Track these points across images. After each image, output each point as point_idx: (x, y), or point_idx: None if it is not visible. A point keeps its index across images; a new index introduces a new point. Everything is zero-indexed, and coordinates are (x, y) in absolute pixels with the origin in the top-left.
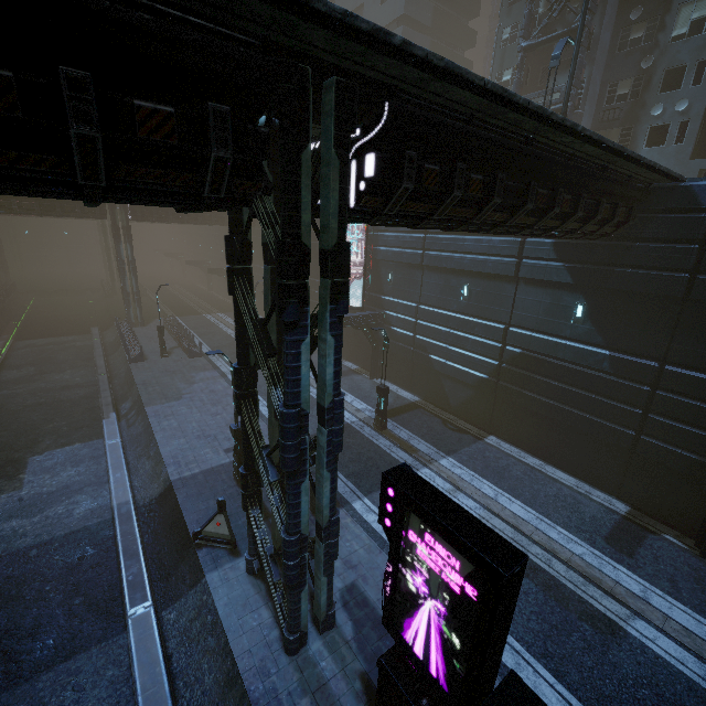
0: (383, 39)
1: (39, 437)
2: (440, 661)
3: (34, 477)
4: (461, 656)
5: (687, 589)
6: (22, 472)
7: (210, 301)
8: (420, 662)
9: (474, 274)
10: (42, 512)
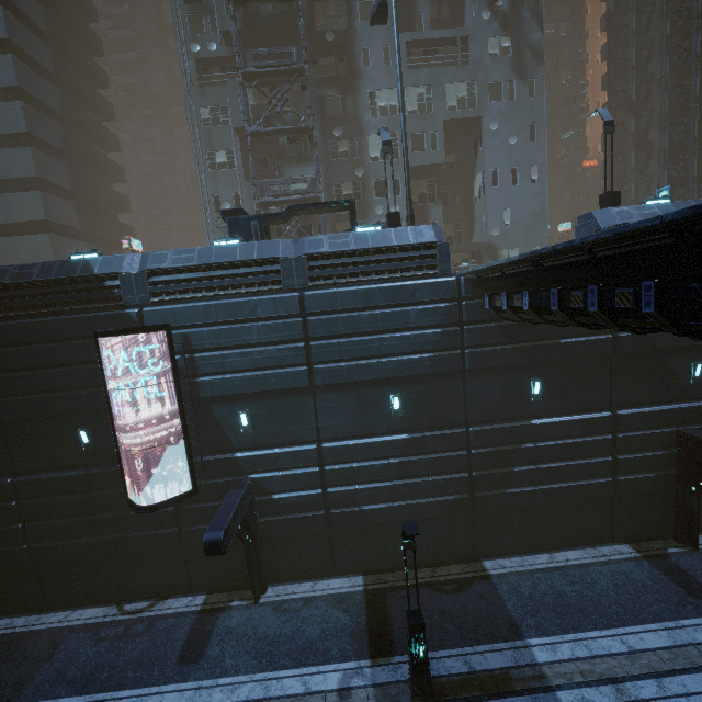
0: None
1: None
2: None
3: None
4: None
5: None
6: None
7: None
8: None
9: (404, 378)
10: None
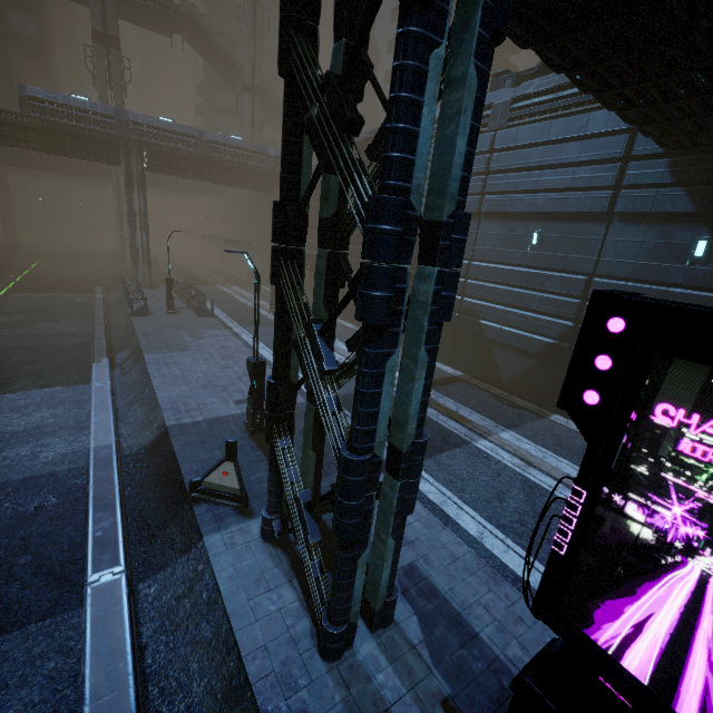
0: None
1: (15, 376)
2: None
3: None
4: None
5: None
6: None
7: (224, 276)
8: (645, 691)
9: (549, 216)
10: None
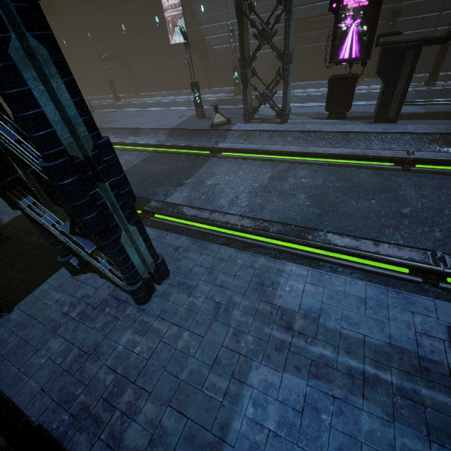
0: None
1: None
2: (357, 47)
3: None
4: (367, 32)
5: (378, 83)
6: None
7: None
8: (348, 58)
9: None
10: None
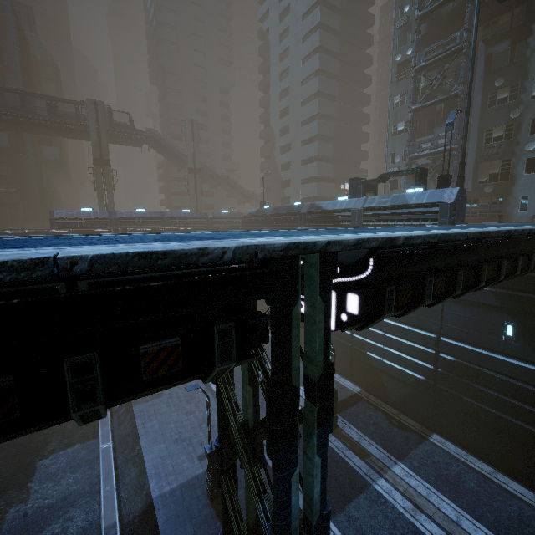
0: (389, 245)
1: (48, 437)
2: None
3: (39, 485)
4: None
5: None
6: (30, 480)
7: None
8: None
9: None
10: (41, 531)
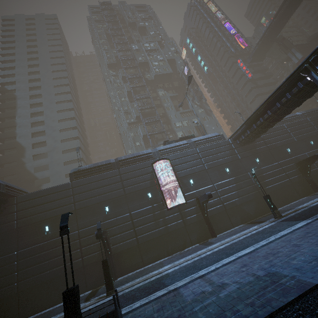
0: None
1: None
2: None
3: None
4: None
5: None
6: None
7: None
8: None
9: (226, 164)
10: None
